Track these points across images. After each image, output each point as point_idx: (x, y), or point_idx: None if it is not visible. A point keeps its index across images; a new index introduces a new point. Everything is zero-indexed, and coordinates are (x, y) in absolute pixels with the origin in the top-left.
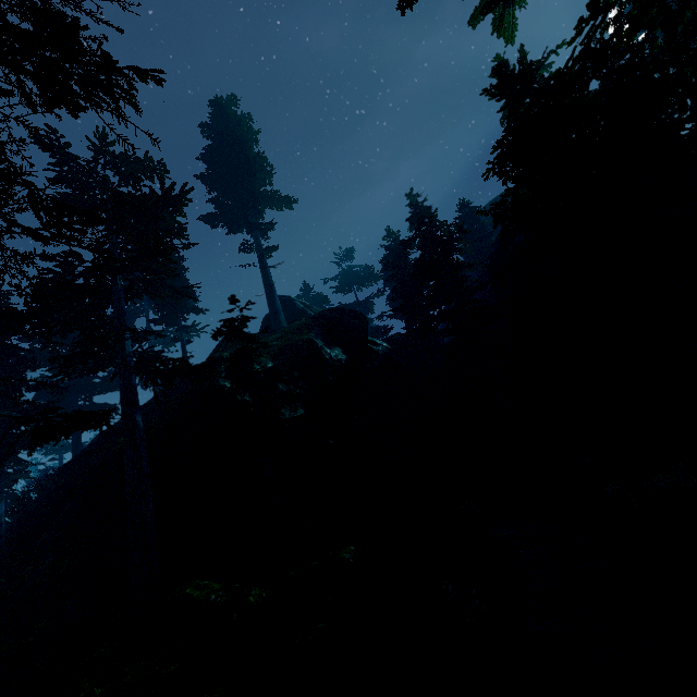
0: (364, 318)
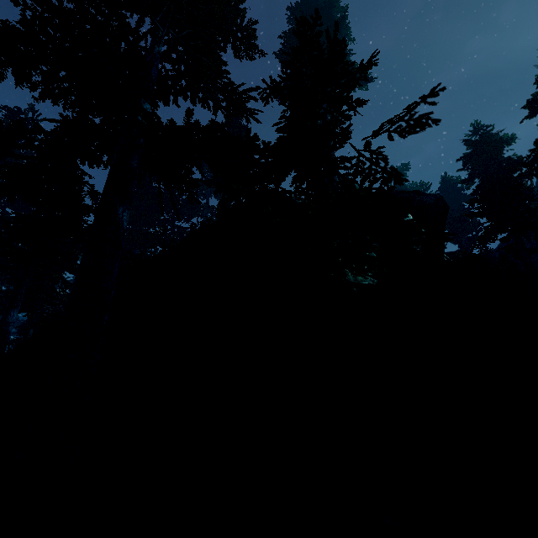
0: (445, 204)
